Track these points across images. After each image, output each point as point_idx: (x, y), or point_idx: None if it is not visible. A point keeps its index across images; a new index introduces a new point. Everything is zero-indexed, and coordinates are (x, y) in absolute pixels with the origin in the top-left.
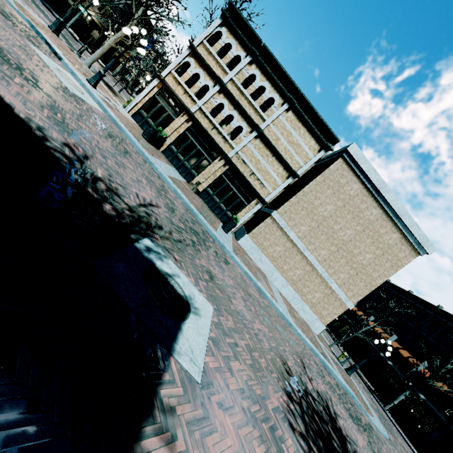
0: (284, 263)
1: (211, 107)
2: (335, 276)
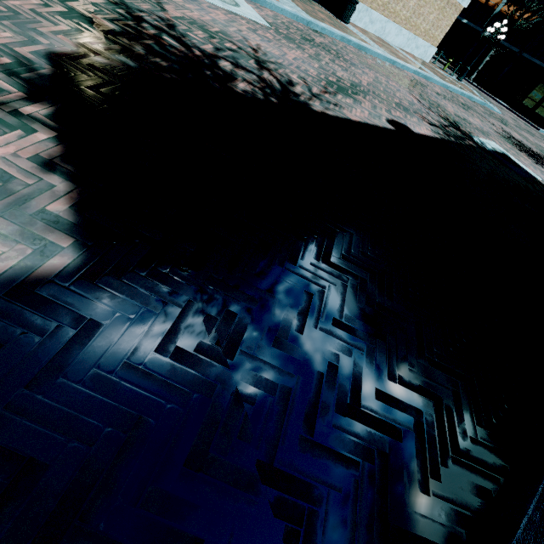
0: (397, 4)
1: None
2: None
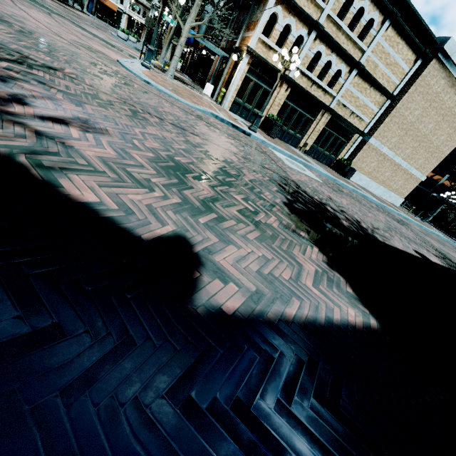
0: (377, 173)
1: (308, 62)
2: (415, 164)
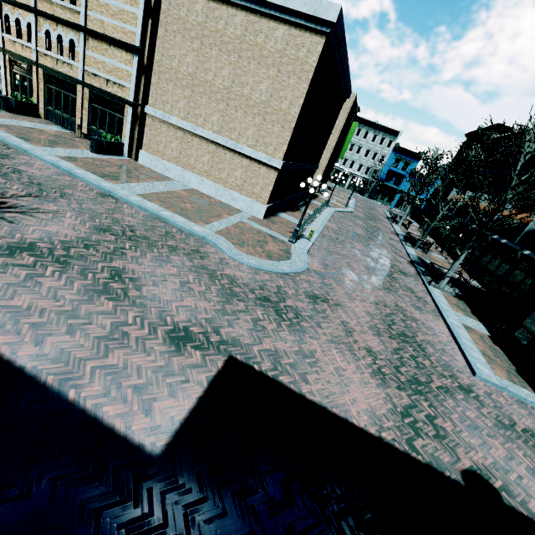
0: (188, 158)
1: (44, 42)
2: (243, 138)
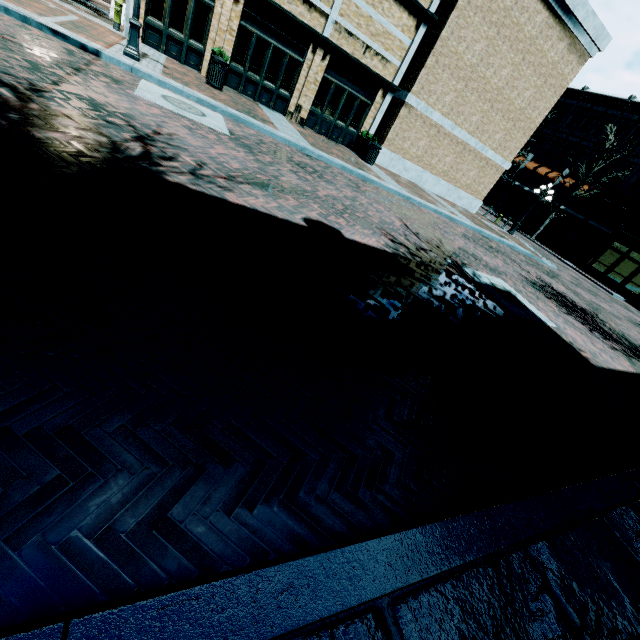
0: (432, 158)
1: None
2: (490, 141)
